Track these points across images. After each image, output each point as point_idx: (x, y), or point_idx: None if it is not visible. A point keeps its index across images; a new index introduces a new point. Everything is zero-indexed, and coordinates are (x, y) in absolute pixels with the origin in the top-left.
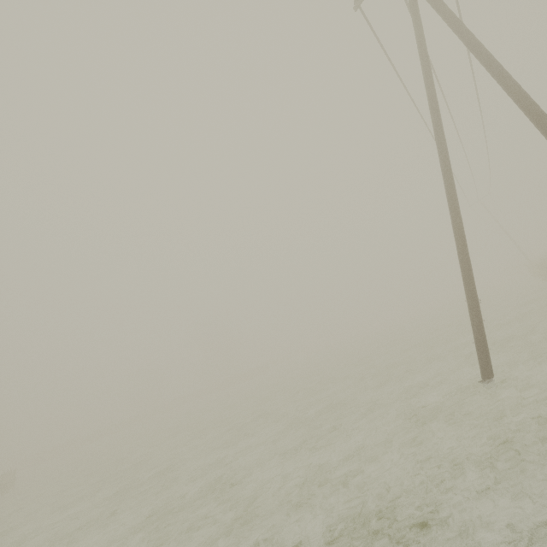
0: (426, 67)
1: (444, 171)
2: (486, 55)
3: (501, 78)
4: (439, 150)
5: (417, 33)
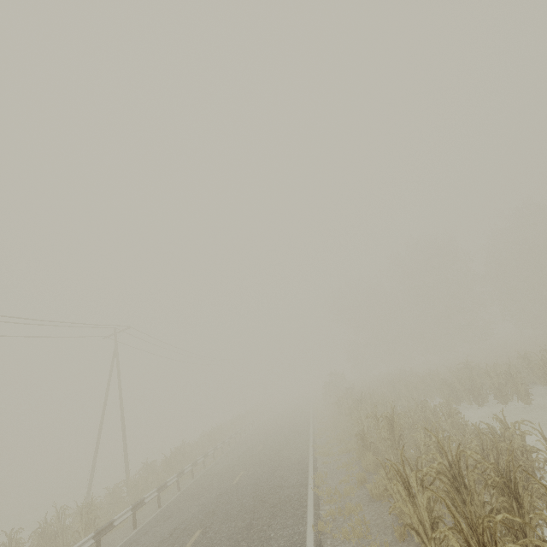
0: (109, 380)
1: (101, 420)
2: (120, 389)
3: (120, 399)
4: (102, 412)
5: (111, 367)
